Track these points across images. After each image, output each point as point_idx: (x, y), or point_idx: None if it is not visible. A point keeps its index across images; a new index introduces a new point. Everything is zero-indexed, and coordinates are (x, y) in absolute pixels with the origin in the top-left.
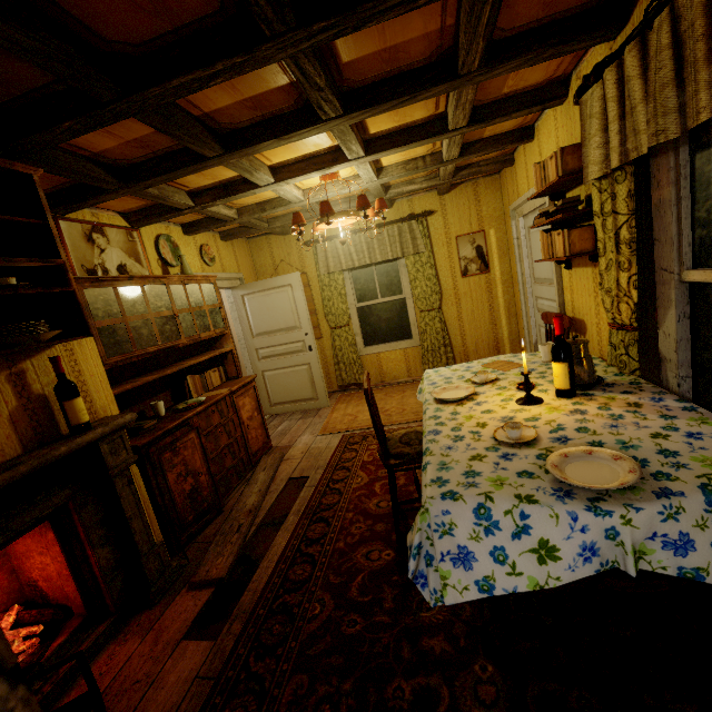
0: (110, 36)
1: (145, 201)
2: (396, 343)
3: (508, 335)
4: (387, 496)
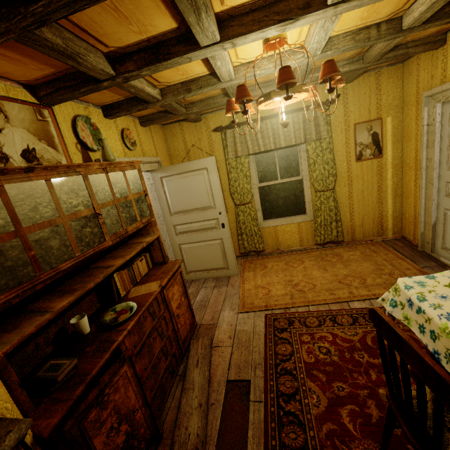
0: None
1: (52, 68)
2: (292, 217)
3: (392, 212)
4: (370, 444)
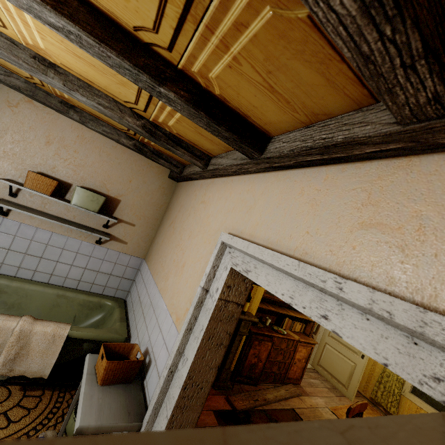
0: None
1: None
2: None
3: None
4: None
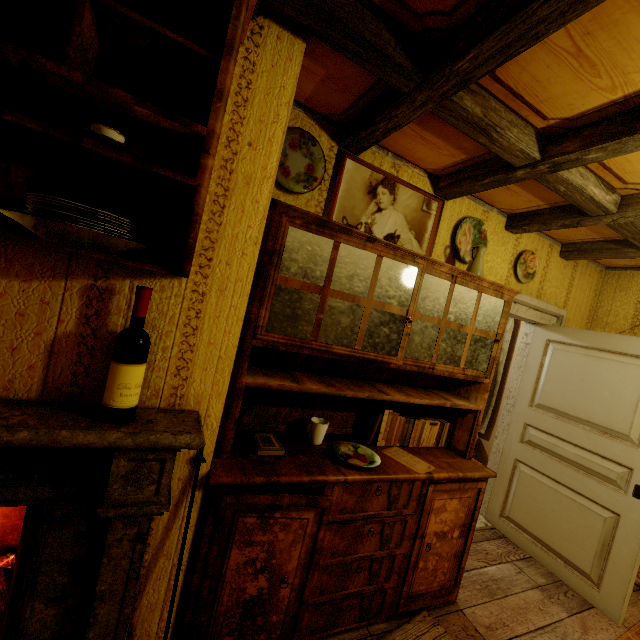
0: None
1: (464, 154)
2: None
3: None
4: None
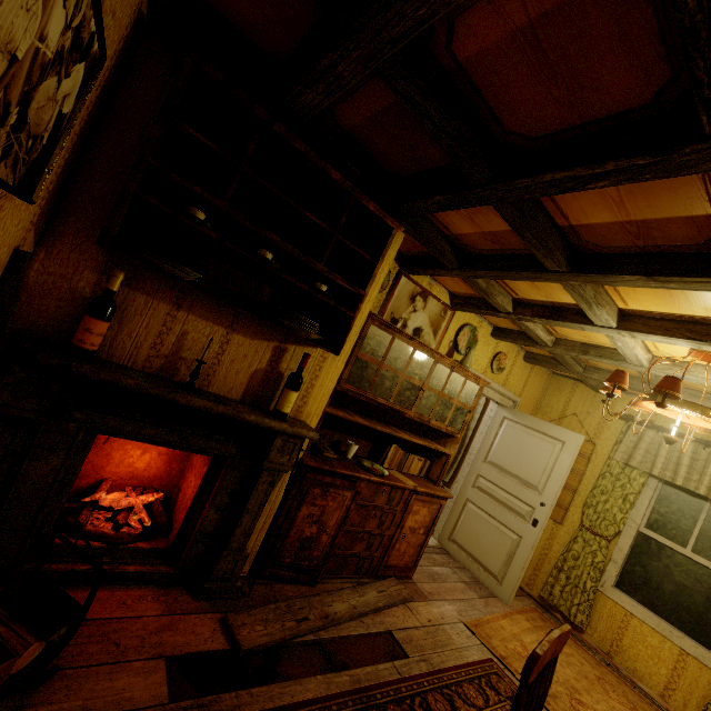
0: (511, 127)
1: (473, 291)
2: (674, 629)
3: None
4: None
